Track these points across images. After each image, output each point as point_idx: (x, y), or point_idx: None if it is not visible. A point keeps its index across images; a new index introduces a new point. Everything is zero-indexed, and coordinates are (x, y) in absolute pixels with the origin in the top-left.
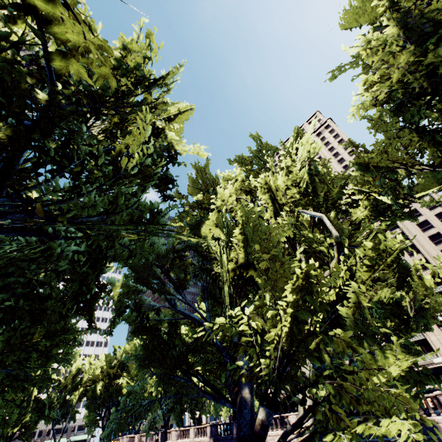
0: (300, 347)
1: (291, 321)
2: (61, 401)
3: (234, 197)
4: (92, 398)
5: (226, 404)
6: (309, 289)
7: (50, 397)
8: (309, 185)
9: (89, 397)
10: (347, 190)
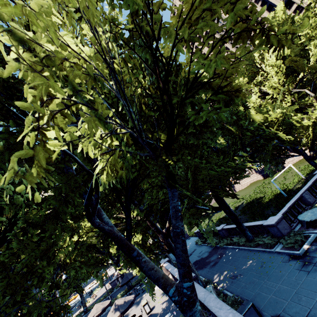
0: None
1: (312, 133)
2: None
3: (259, 100)
4: None
5: (296, 156)
6: (316, 125)
7: None
8: (283, 64)
9: None
10: (300, 41)
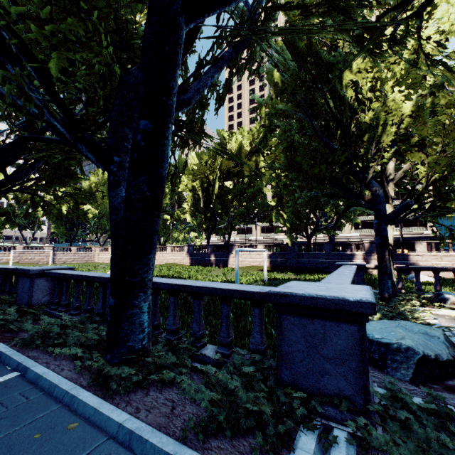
0: (452, 174)
1: (452, 159)
2: (24, 213)
3: None
4: (58, 216)
5: (362, 202)
6: None
7: (10, 207)
8: None
9: (55, 214)
10: None
